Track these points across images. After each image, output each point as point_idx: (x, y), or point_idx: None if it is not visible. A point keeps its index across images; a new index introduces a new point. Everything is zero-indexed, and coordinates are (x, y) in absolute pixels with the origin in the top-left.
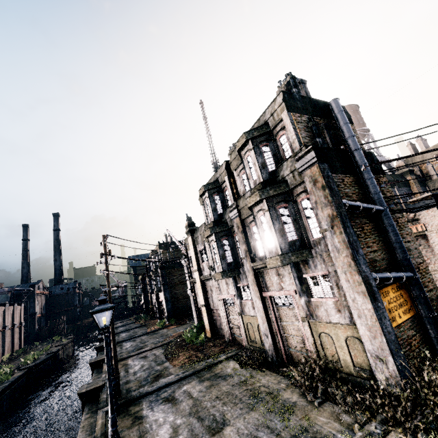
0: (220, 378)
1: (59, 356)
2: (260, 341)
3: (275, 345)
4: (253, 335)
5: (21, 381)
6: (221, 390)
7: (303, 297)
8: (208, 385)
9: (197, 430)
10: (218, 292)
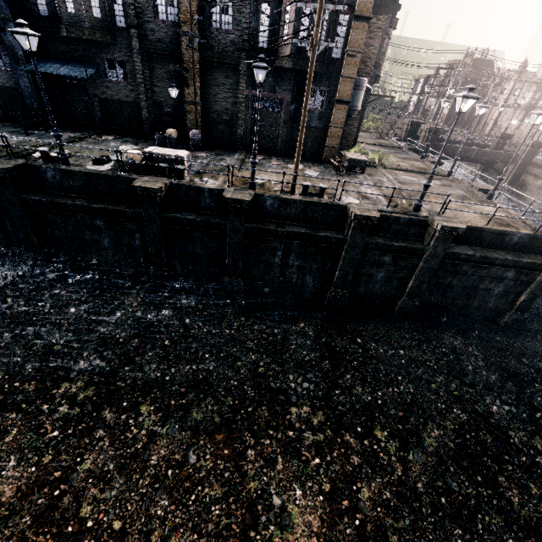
0: None
1: None
2: (516, 141)
3: None
4: (514, 138)
5: None
6: None
7: None
8: None
9: None
10: (510, 116)
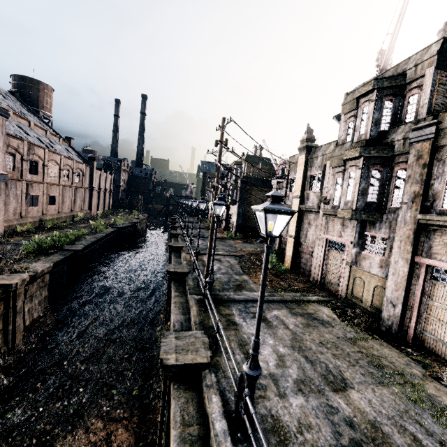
0: (317, 320)
1: (137, 227)
2: (369, 302)
3: (401, 320)
4: (360, 292)
5: (112, 236)
6: (323, 336)
7: None
8: (304, 323)
9: (310, 373)
10: (322, 230)
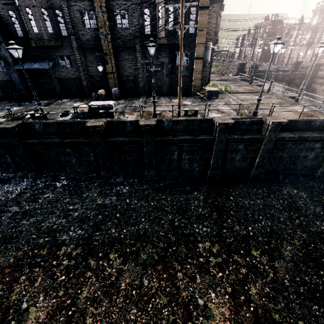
0: None
1: None
2: (304, 65)
3: None
4: (303, 63)
5: None
6: None
7: (323, 54)
8: None
9: None
10: (298, 50)
